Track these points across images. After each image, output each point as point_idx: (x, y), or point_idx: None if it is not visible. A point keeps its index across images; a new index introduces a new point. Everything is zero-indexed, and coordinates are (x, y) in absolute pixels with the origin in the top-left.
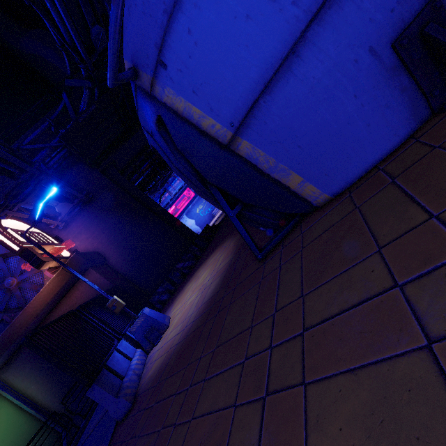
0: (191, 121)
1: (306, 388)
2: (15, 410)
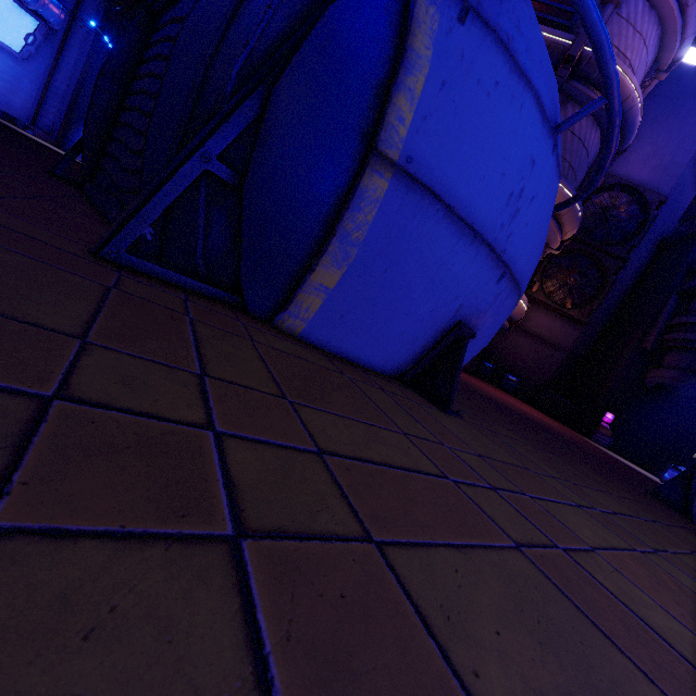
0: (402, 68)
1: (384, 550)
2: None
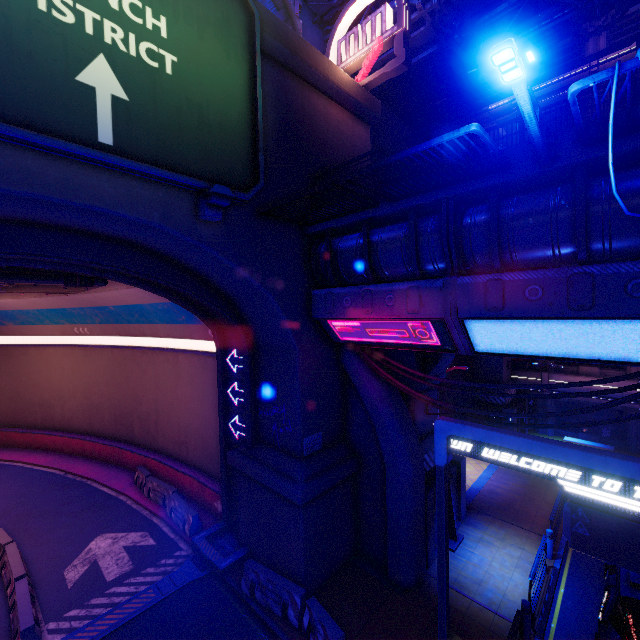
0: None
1: None
2: (244, 88)
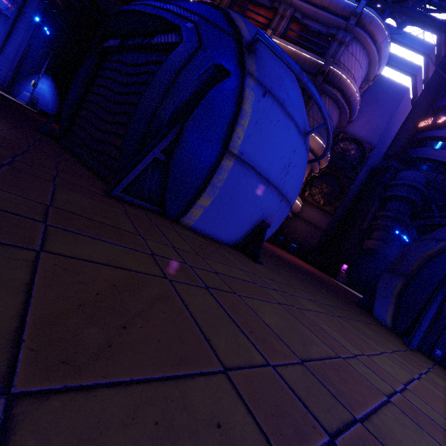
0: (239, 117)
1: (240, 296)
2: None
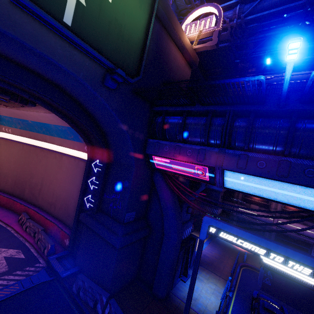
0: None
1: None
2: (144, 26)
